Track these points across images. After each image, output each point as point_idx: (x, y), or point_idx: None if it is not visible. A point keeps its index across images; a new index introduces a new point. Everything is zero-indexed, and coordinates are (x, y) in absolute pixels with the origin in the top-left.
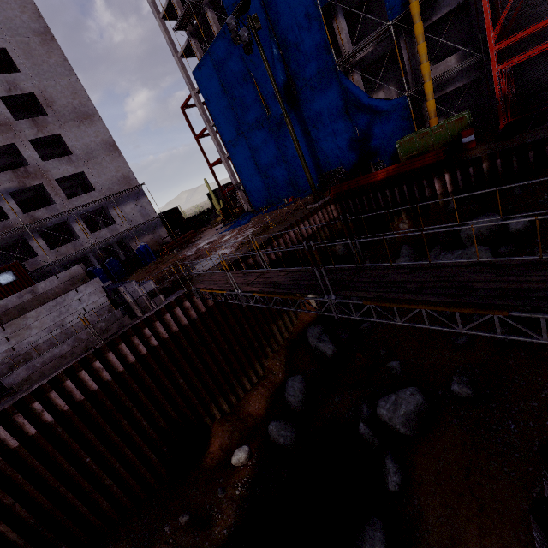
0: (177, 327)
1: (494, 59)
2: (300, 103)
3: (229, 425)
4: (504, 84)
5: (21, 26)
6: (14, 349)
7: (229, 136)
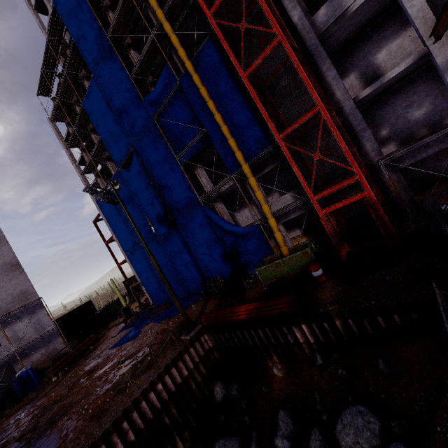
0: None
1: (317, 205)
2: (177, 225)
3: None
4: (332, 222)
5: None
6: None
7: (127, 246)
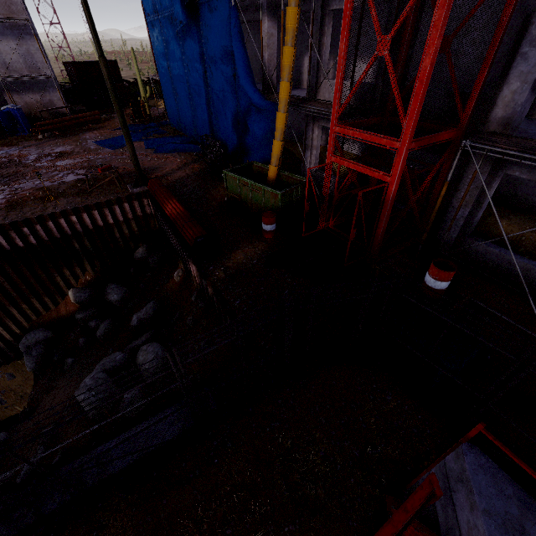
0: None
1: (332, 143)
2: (200, 19)
3: None
4: (337, 182)
5: None
6: None
7: (147, 5)
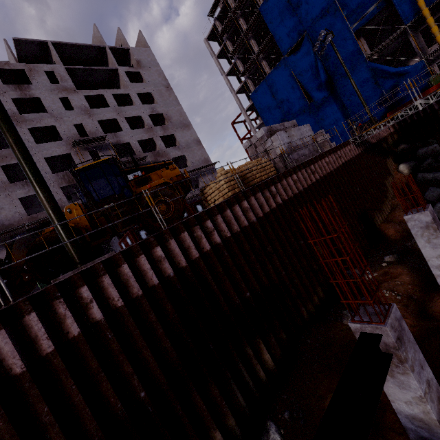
0: (349, 157)
1: None
2: (336, 88)
3: (393, 223)
4: None
5: (158, 83)
6: (290, 143)
7: None
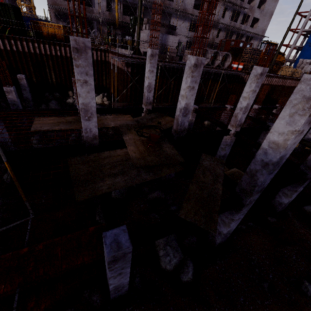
0: None
1: None
2: None
3: None
4: None
5: None
6: None
7: None
